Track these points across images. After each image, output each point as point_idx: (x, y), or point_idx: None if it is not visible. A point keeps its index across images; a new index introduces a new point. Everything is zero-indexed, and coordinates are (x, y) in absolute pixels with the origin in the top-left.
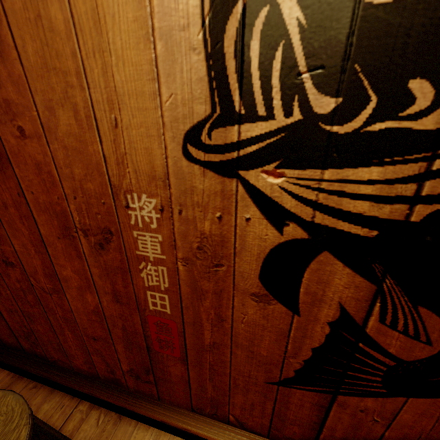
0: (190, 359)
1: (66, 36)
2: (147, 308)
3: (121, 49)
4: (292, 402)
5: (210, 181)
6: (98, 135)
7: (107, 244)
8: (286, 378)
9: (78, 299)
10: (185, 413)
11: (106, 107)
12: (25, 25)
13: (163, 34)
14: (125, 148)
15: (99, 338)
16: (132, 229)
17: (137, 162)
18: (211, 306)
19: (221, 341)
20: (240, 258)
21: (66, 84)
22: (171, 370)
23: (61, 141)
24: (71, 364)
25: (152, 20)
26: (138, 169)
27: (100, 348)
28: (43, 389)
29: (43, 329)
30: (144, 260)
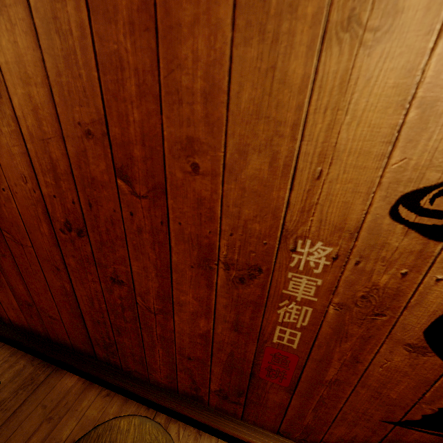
0: (298, 390)
1: (297, 90)
2: (269, 340)
3: (362, 110)
4: (404, 441)
5: (409, 241)
6: (291, 183)
7: (250, 279)
8: (408, 420)
9: (188, 322)
10: (269, 435)
11: (314, 159)
12: (250, 73)
13: (424, 103)
14: (318, 199)
15: (195, 358)
16: (288, 271)
17: (326, 213)
18: (350, 349)
19: (345, 379)
20: (410, 311)
21: (274, 132)
22: (270, 396)
23: (241, 182)
24: (148, 376)
25: (416, 89)
26: (325, 219)
27: (192, 367)
28: (117, 398)
29: (130, 343)
30: (289, 299)
